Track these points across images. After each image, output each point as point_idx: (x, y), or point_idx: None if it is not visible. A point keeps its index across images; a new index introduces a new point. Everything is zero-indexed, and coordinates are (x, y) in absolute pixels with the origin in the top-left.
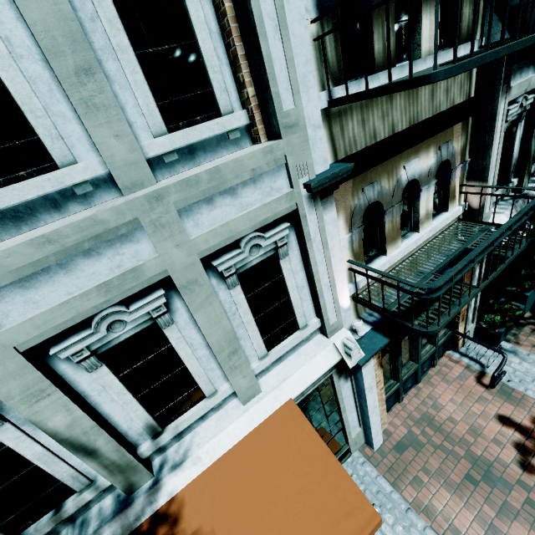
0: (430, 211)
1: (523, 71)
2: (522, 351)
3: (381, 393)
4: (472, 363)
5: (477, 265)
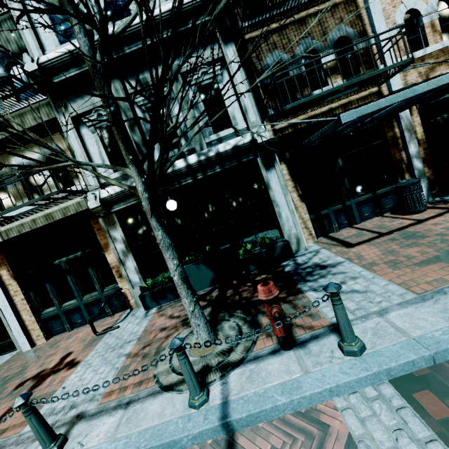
0: (52, 184)
1: (86, 97)
2: (149, 316)
3: (24, 303)
4: (122, 318)
5: (115, 228)
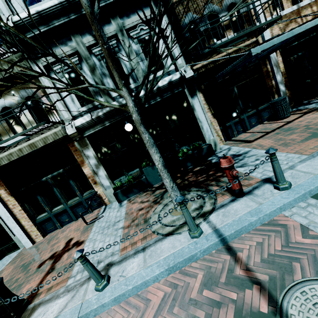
0: (32, 120)
1: (53, 49)
2: (124, 206)
3: (22, 213)
4: (102, 211)
5: (87, 148)
